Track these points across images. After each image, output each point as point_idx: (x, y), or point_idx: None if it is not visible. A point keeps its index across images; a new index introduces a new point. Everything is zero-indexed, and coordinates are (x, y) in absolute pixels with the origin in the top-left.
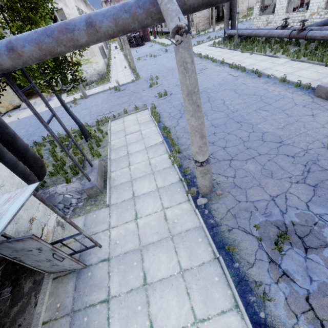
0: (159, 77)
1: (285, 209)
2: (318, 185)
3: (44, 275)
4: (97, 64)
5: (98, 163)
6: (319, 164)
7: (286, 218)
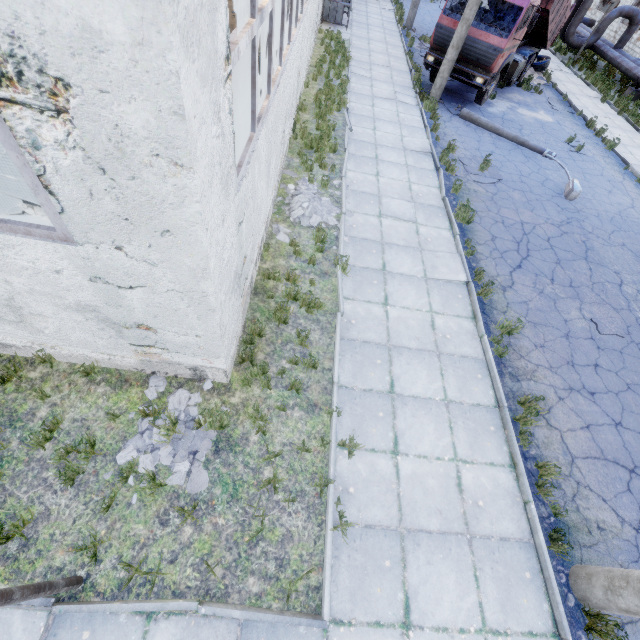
0: None
1: None
2: None
3: None
4: None
5: None
6: None
7: None
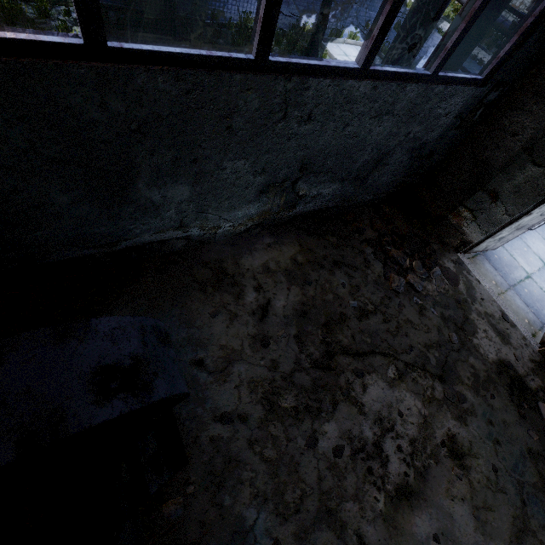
0: None
1: None
2: None
3: (458, 255)
4: None
5: None
6: None
7: None
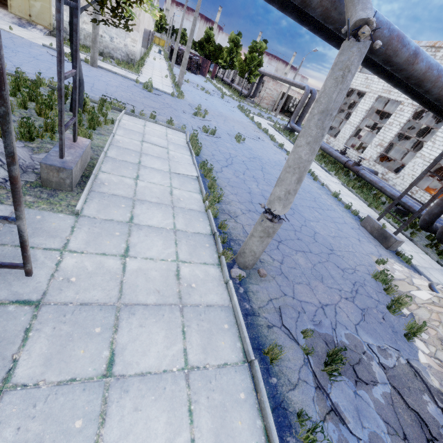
0: (208, 113)
1: (334, 324)
2: (365, 310)
3: None
4: (134, 42)
5: (88, 144)
6: (365, 289)
7: (336, 335)
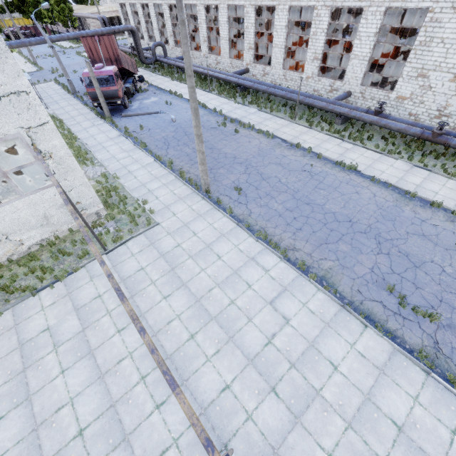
0: (58, 69)
1: None
2: None
3: None
4: None
5: None
6: None
7: None
